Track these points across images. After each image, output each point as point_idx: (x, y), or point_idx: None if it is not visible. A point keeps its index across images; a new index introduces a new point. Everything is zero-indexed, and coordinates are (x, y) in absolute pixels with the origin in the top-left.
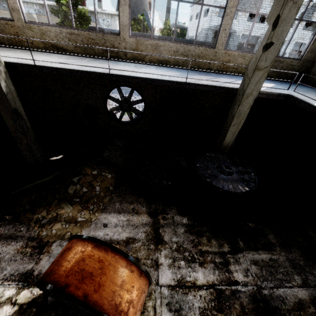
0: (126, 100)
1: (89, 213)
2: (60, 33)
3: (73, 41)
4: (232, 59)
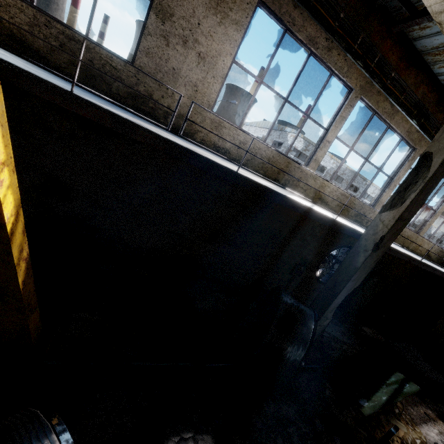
0: (337, 259)
1: (411, 428)
2: (335, 191)
3: (339, 200)
4: (422, 244)
